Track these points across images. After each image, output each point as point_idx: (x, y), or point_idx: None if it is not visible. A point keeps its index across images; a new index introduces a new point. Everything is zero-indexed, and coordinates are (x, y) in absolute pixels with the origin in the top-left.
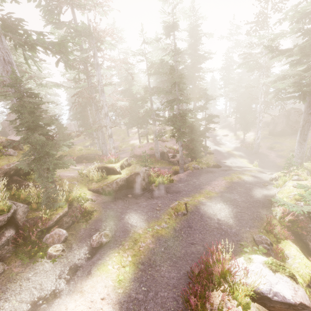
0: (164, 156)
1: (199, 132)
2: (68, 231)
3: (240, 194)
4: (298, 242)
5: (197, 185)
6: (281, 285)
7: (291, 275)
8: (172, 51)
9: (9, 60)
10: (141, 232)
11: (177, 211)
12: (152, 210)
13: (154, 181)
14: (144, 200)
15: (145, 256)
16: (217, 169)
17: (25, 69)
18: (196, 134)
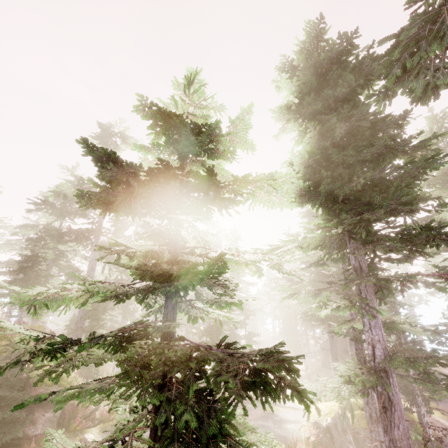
0: None
1: None
2: (95, 429)
3: (275, 422)
4: None
5: None
6: None
7: None
8: None
9: (95, 268)
10: None
11: None
12: None
13: None
14: None
15: None
16: (257, 402)
17: (73, 265)
18: None
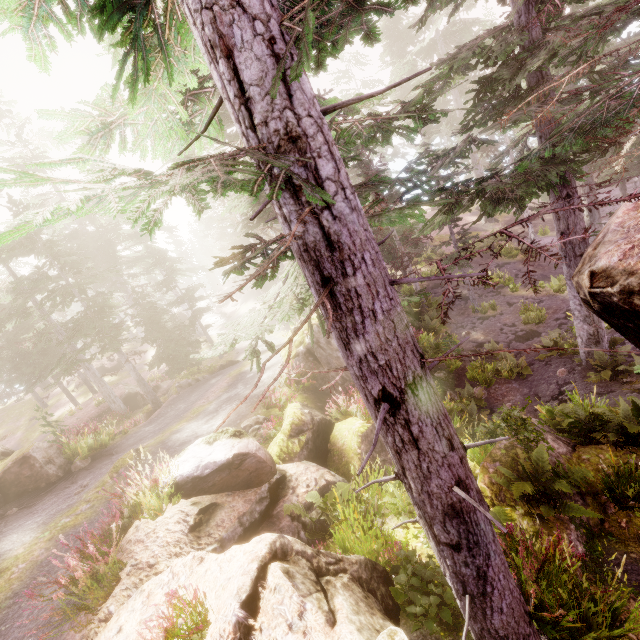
0: (137, 401)
1: (169, 323)
2: None
3: (247, 383)
4: (319, 399)
5: (180, 412)
6: (215, 452)
7: (233, 433)
8: (9, 209)
9: None
10: (22, 550)
11: (116, 471)
12: (65, 501)
13: (77, 453)
14: (50, 499)
15: (24, 581)
16: (227, 368)
17: None
18: (163, 329)
